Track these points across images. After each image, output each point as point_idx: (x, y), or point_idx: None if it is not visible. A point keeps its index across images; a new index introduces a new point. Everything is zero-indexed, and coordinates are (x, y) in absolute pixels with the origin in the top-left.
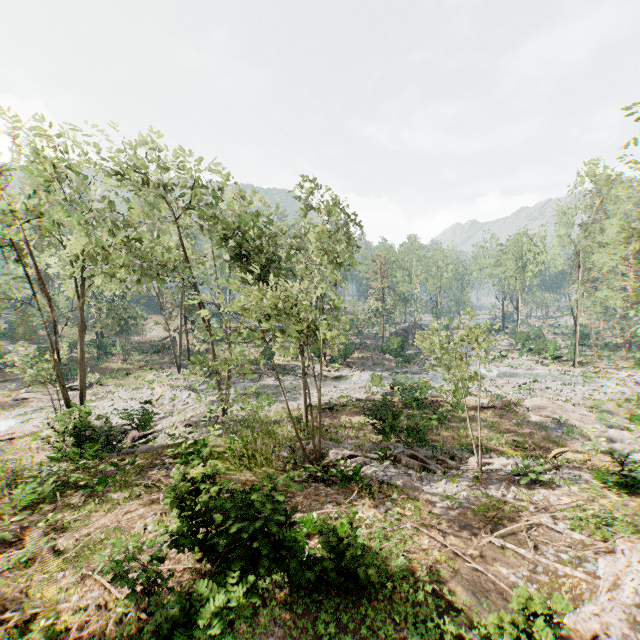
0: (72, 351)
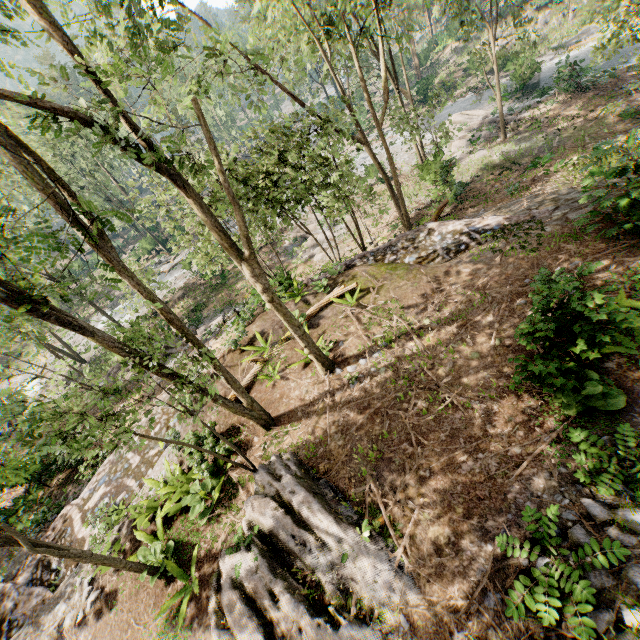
0: None
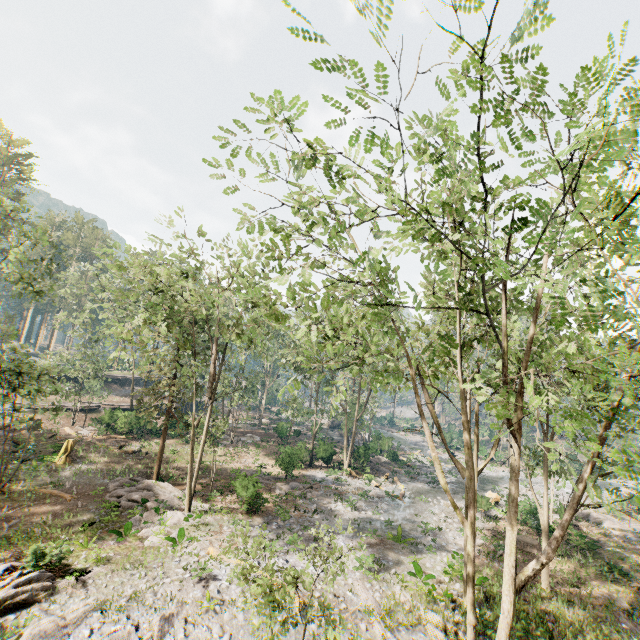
0: None
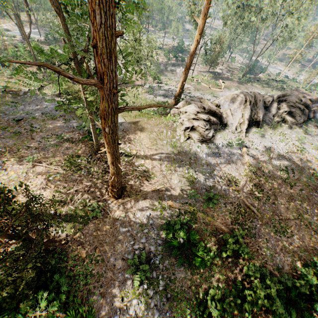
0: None
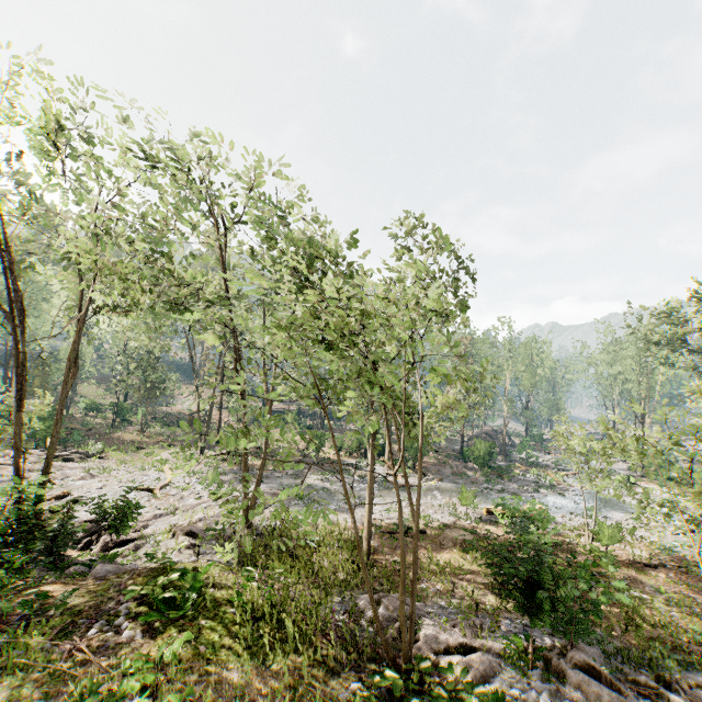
0: (87, 414)
